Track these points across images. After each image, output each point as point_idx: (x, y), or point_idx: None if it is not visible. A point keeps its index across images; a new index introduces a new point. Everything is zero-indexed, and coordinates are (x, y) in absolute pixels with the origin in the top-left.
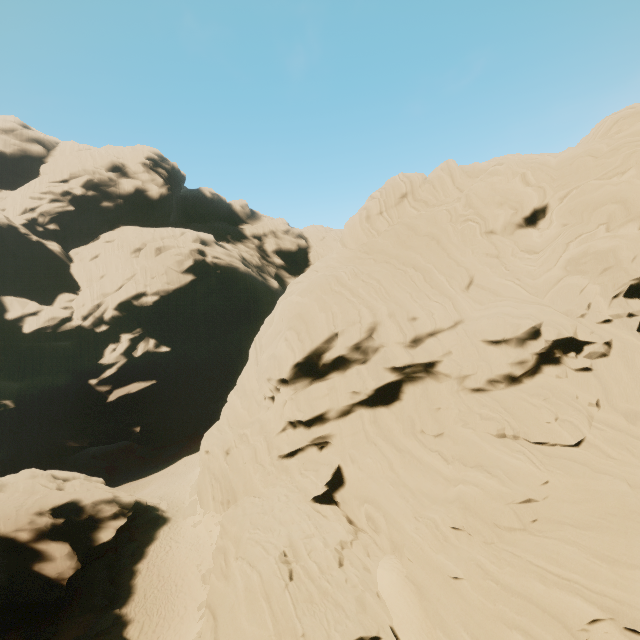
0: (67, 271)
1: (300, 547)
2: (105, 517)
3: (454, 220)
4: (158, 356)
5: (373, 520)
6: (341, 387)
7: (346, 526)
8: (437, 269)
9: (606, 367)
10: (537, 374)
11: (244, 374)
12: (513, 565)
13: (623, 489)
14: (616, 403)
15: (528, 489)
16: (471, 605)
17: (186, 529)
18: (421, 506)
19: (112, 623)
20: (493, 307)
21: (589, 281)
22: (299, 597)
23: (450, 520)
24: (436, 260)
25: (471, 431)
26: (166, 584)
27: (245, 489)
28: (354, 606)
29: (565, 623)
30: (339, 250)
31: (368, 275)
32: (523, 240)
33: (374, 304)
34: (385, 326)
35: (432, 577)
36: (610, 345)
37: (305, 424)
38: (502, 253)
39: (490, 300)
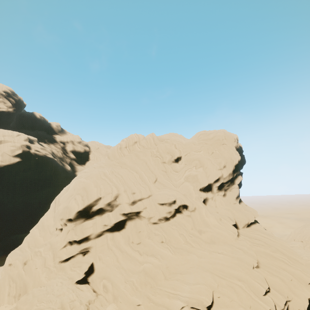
0: None
1: (67, 307)
2: None
3: (152, 155)
4: None
5: (106, 287)
6: (99, 222)
7: (92, 293)
8: (145, 174)
9: (194, 214)
10: (175, 217)
11: (45, 216)
12: (160, 294)
13: (195, 257)
14: (196, 227)
15: (168, 262)
16: None
17: None
18: (128, 276)
19: None
20: (162, 190)
21: (190, 184)
22: None
23: (139, 280)
24: (145, 170)
25: (151, 240)
26: None
27: (34, 284)
28: None
29: None
30: (106, 159)
31: (118, 173)
32: (174, 167)
33: (119, 186)
34: (122, 195)
35: (129, 307)
36: (195, 206)
37: (78, 242)
38: (167, 170)
39: (162, 188)
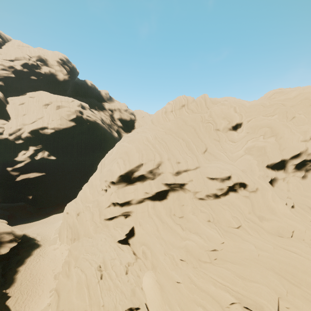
0: (4, 108)
1: (108, 263)
2: (5, 241)
3: (203, 121)
4: (48, 161)
5: (145, 253)
6: (140, 189)
7: (132, 255)
8: (192, 142)
9: (254, 196)
10: (227, 195)
11: (93, 176)
12: (203, 278)
13: (252, 248)
14: (256, 212)
15: (215, 245)
16: (183, 295)
17: (49, 251)
18: (168, 249)
19: (0, 297)
20: (213, 163)
21: (253, 158)
22: (104, 287)
23: (180, 256)
24: (193, 138)
25: (195, 217)
26: (34, 278)
27: (84, 233)
28: (130, 293)
29: (221, 304)
30: (150, 124)
31: (161, 139)
32: (230, 136)
33: (162, 153)
34: (165, 164)
35: (168, 281)
36: (257, 187)
37: (120, 205)
38: (221, 140)
39: (213, 159)
